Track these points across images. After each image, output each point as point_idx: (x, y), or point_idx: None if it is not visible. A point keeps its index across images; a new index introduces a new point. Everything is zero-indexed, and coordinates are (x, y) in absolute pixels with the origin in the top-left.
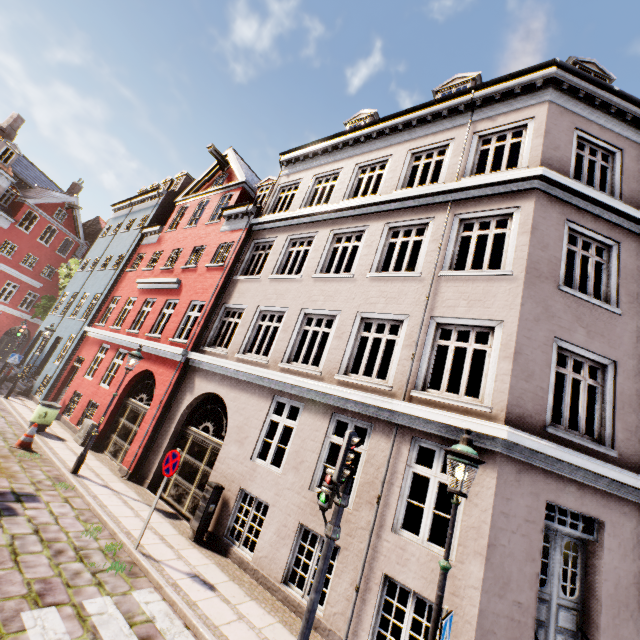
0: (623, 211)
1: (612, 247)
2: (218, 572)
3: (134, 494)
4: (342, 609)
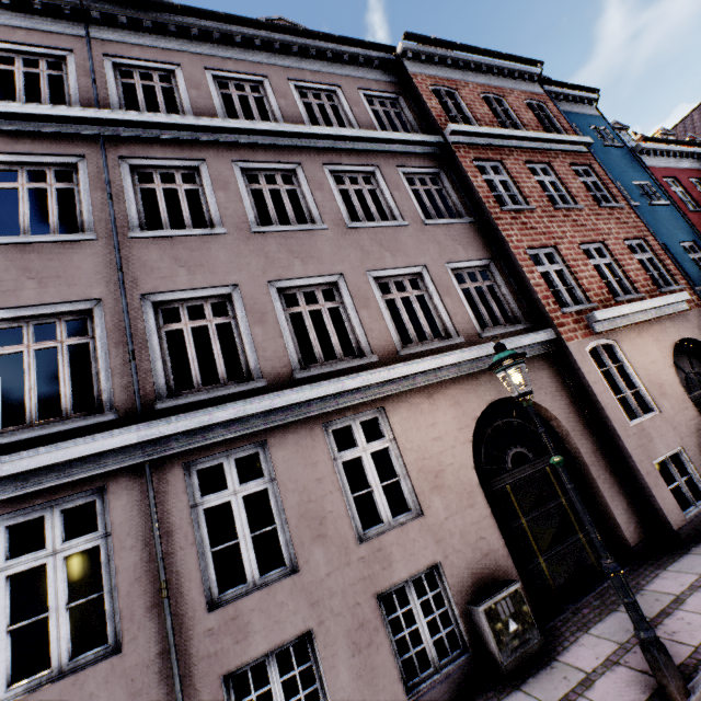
0: None
1: None
2: None
3: None
4: None
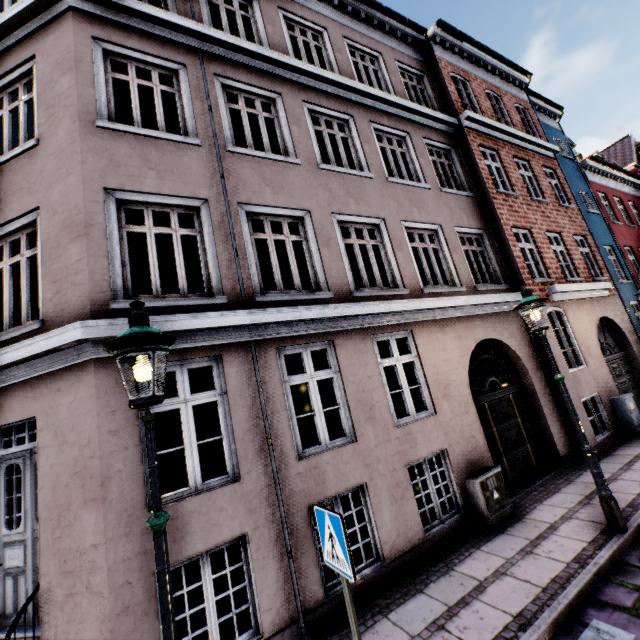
0: (10, 18)
1: (34, 68)
2: None
3: None
4: None
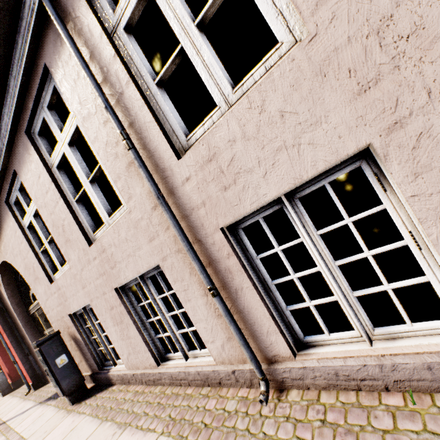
0: None
1: None
2: (86, 427)
3: (29, 404)
4: (224, 334)
